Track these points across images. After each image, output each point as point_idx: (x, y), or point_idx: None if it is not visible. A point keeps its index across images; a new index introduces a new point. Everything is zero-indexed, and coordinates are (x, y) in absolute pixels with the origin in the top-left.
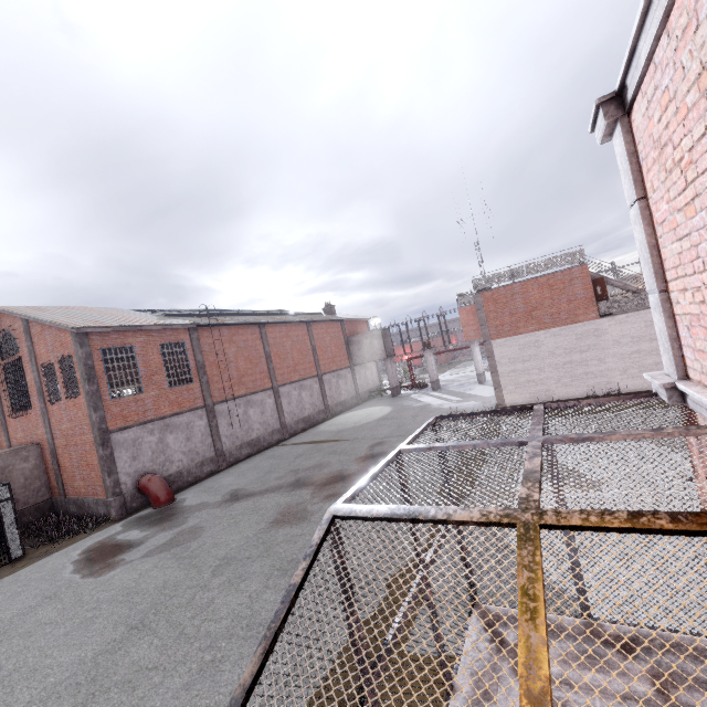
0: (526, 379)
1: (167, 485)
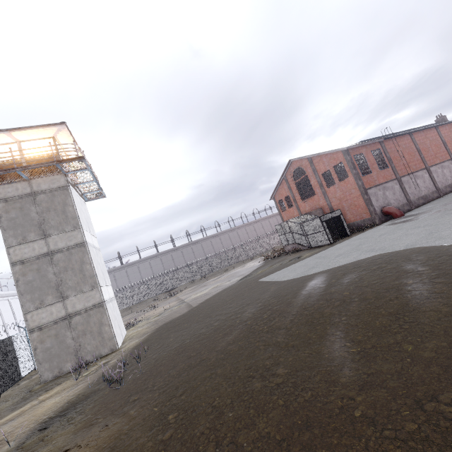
0: None
1: (398, 209)
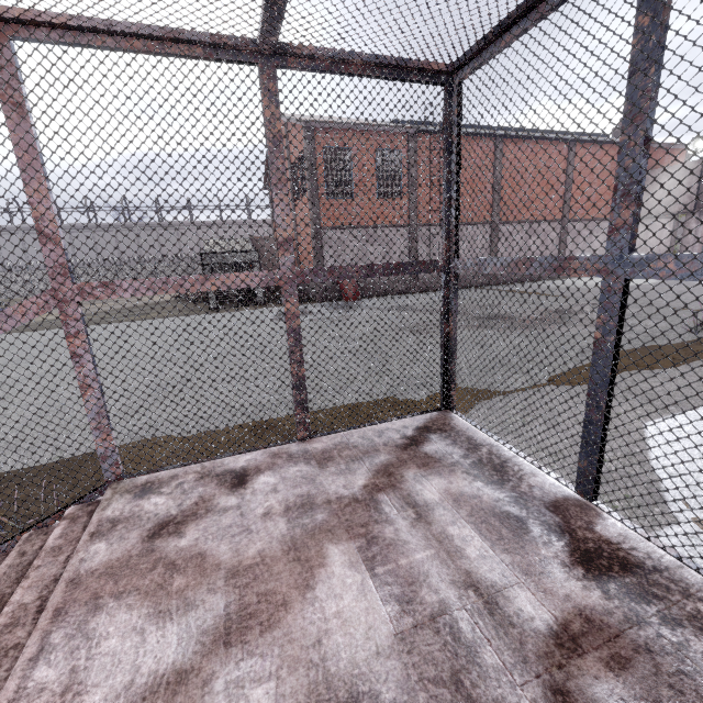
0: None
1: (356, 286)
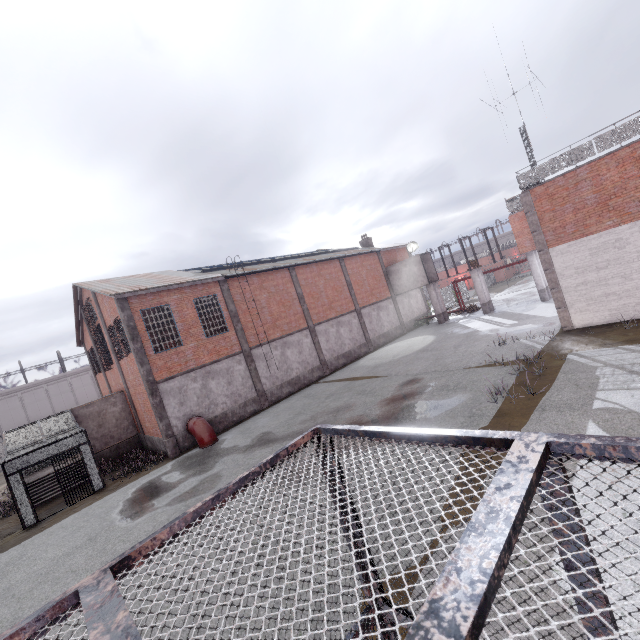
0: (603, 292)
1: (209, 427)
